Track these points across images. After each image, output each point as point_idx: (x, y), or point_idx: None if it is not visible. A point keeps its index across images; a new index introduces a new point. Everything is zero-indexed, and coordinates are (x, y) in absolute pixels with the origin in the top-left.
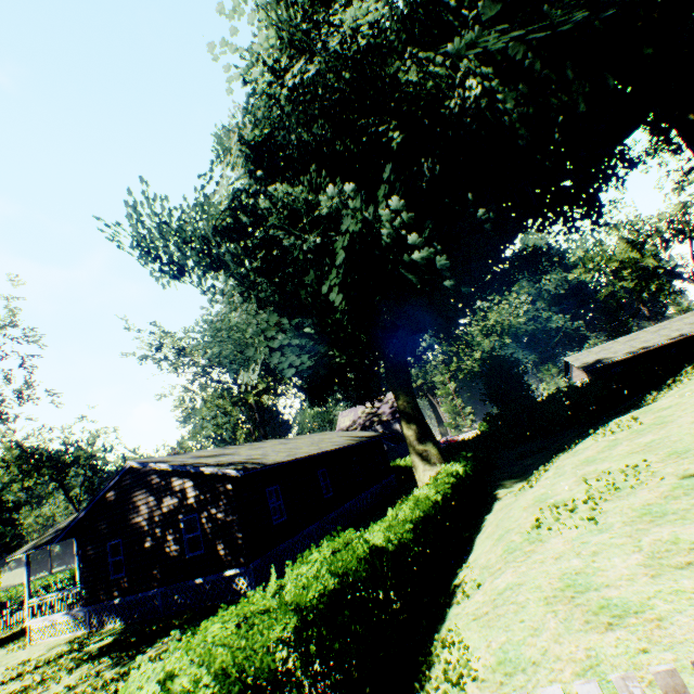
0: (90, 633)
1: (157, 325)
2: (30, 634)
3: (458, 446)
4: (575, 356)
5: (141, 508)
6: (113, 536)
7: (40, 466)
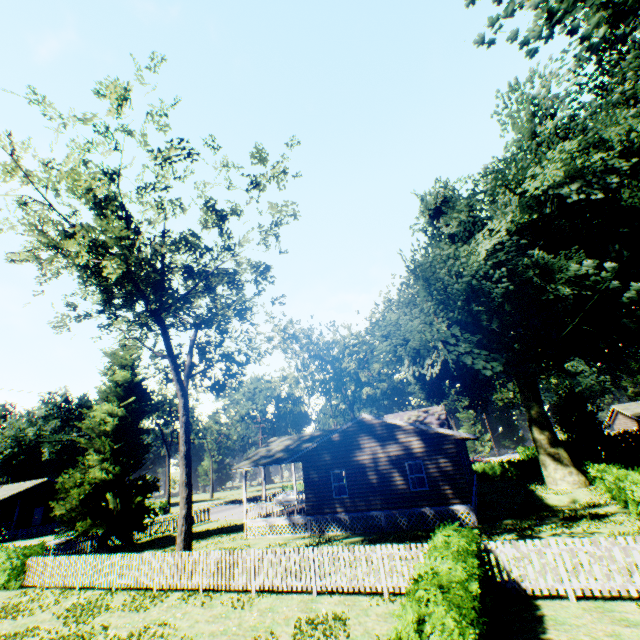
0: (315, 535)
1: (284, 315)
2: (246, 530)
3: (526, 462)
4: (623, 405)
5: (365, 449)
6: (336, 466)
7: (156, 409)
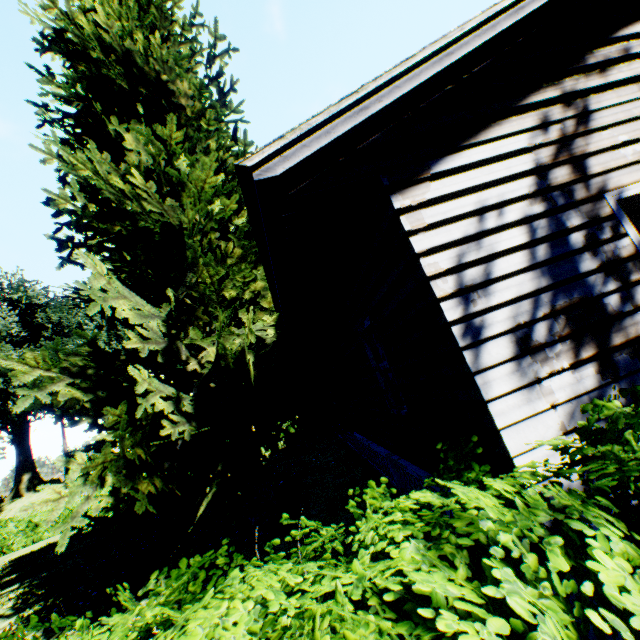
0: None
1: None
2: None
3: None
4: None
5: None
6: None
7: None
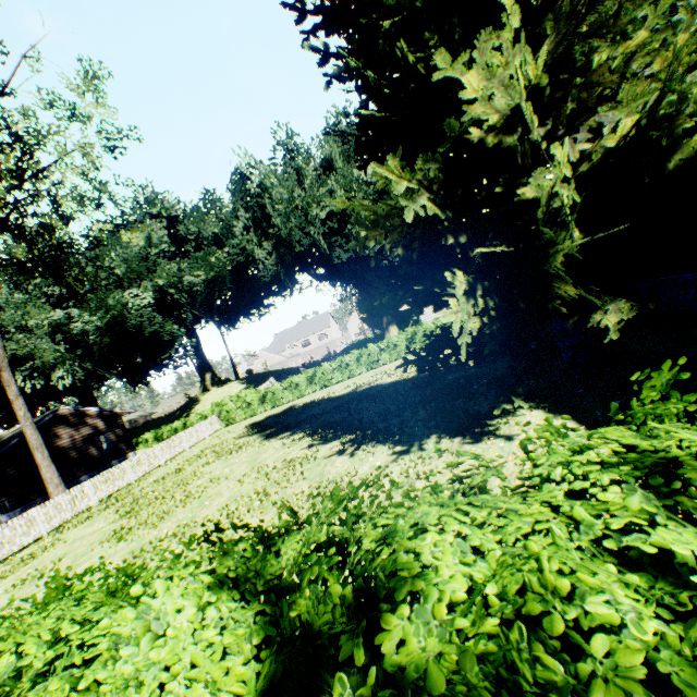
0: None
1: None
2: None
3: None
4: None
5: (64, 435)
6: None
7: None
